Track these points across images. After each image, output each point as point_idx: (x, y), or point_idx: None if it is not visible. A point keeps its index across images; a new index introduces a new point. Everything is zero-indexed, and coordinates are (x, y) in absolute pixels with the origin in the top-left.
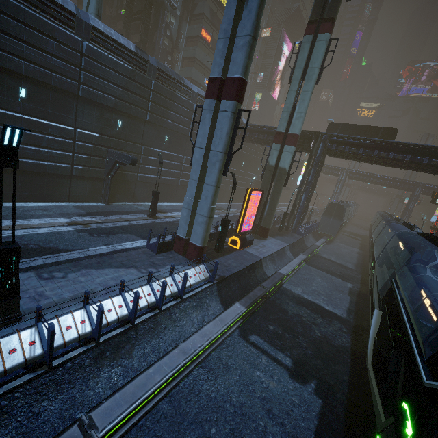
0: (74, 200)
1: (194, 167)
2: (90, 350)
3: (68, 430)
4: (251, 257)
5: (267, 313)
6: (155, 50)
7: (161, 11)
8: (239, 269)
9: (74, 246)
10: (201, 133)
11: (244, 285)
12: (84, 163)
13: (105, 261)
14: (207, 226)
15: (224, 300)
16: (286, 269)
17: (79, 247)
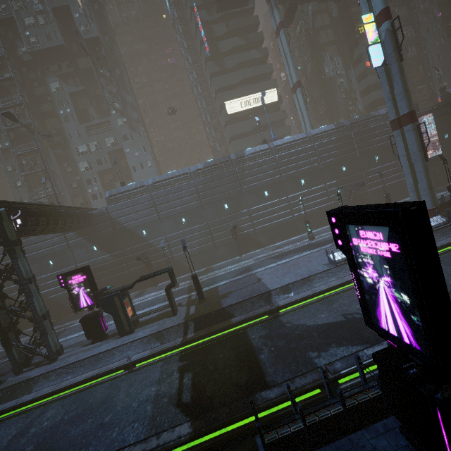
0: None
1: (404, 167)
2: None
3: None
4: None
5: None
6: (338, 107)
7: (331, 84)
8: None
9: None
10: (399, 148)
11: None
12: (335, 199)
13: None
14: (431, 195)
15: None
16: None
17: None
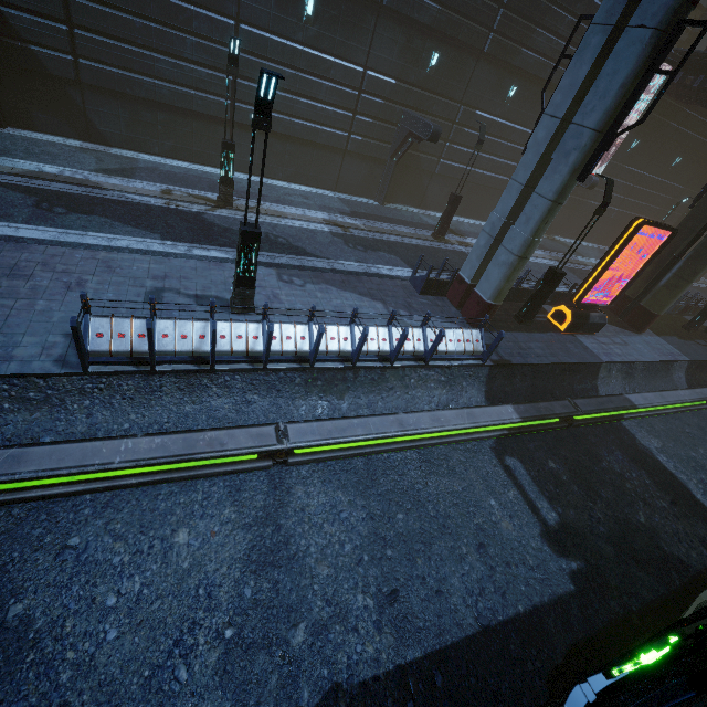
0: (342, 189)
1: (527, 156)
2: (303, 370)
3: (267, 426)
4: (580, 352)
5: (558, 444)
6: None
7: None
8: (543, 361)
9: (323, 252)
10: (566, 82)
11: (541, 389)
12: (365, 131)
13: (351, 282)
14: (510, 272)
15: (493, 394)
16: (646, 399)
17: (328, 255)
